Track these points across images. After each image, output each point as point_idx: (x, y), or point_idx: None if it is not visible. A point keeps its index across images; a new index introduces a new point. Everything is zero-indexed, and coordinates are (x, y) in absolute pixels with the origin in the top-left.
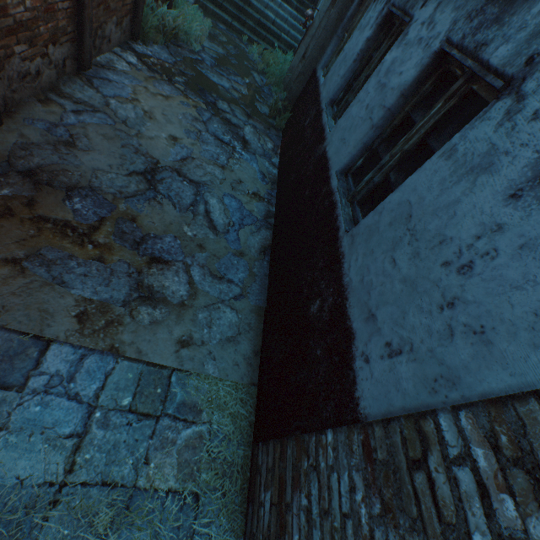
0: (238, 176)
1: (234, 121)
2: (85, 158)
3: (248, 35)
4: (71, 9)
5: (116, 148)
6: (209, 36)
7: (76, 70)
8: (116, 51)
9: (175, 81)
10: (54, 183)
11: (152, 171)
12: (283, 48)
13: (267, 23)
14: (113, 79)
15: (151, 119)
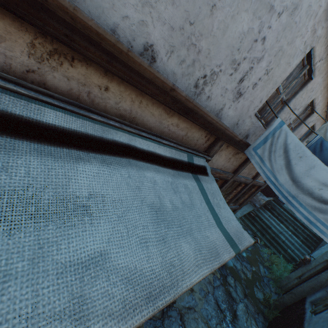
0: None
1: (233, 293)
2: None
3: (264, 241)
4: None
5: None
6: None
7: None
8: None
9: None
10: None
11: (168, 306)
12: (287, 257)
13: (279, 239)
14: None
15: None
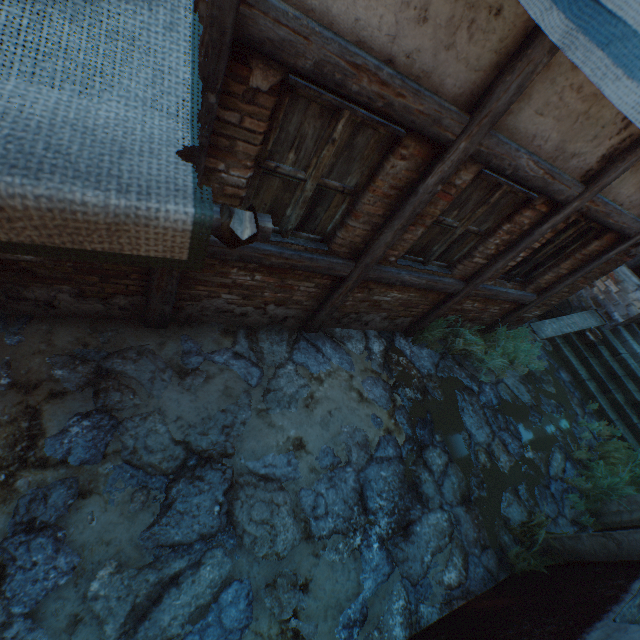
0: (314, 571)
1: (427, 487)
2: (173, 393)
3: (601, 405)
4: (317, 293)
5: (217, 405)
6: (526, 375)
7: (300, 326)
8: (370, 332)
9: (400, 390)
10: (103, 393)
11: (206, 458)
12: None
13: None
14: (324, 351)
15: (306, 406)
